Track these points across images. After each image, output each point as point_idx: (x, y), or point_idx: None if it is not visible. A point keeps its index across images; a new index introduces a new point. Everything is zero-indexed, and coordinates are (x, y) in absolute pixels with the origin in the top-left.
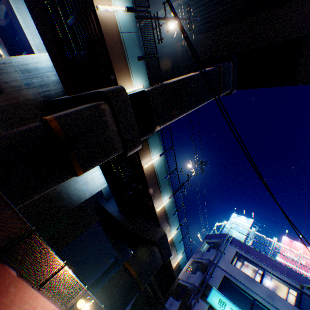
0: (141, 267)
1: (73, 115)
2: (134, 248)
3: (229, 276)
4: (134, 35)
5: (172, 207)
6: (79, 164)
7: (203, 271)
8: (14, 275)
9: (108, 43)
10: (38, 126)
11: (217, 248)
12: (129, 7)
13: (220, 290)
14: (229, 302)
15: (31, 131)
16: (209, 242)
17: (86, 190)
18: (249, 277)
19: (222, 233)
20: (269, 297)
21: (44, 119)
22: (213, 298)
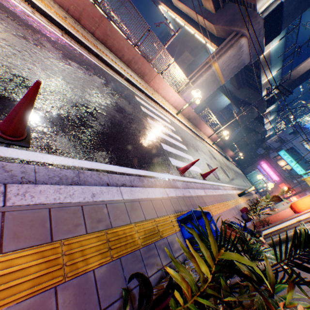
0: (250, 141)
1: (244, 117)
2: (247, 132)
3: (294, 147)
4: (278, 75)
5: (273, 119)
6: (241, 126)
7: (281, 143)
8: (228, 150)
9: (262, 88)
10: (235, 123)
11: (294, 135)
12: (278, 69)
13: (286, 150)
14: (288, 155)
15: (233, 125)
16: (293, 129)
17: (224, 104)
18: (305, 149)
19: (303, 127)
20: (309, 157)
21: (235, 120)
22: (281, 153)
